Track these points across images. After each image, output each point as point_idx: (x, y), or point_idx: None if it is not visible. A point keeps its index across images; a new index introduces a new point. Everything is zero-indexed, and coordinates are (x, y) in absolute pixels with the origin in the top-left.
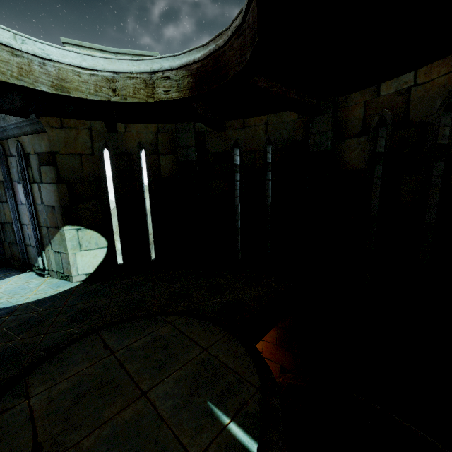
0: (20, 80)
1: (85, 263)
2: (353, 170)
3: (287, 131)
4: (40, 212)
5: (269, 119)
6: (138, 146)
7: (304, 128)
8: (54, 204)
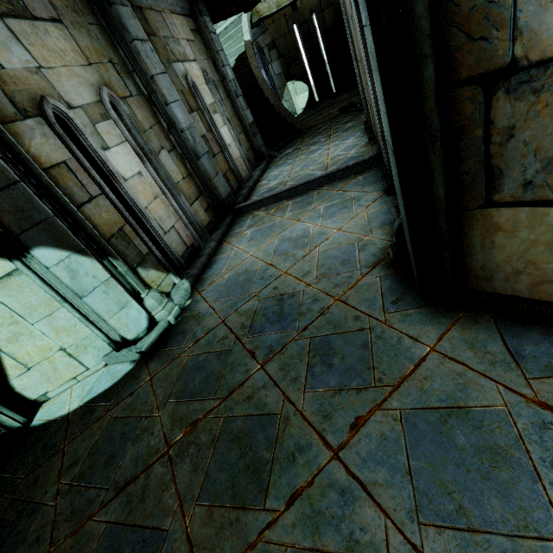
0: (269, 12)
1: (300, 102)
2: None
3: None
4: (275, 81)
5: None
6: (310, 12)
7: None
8: (280, 72)
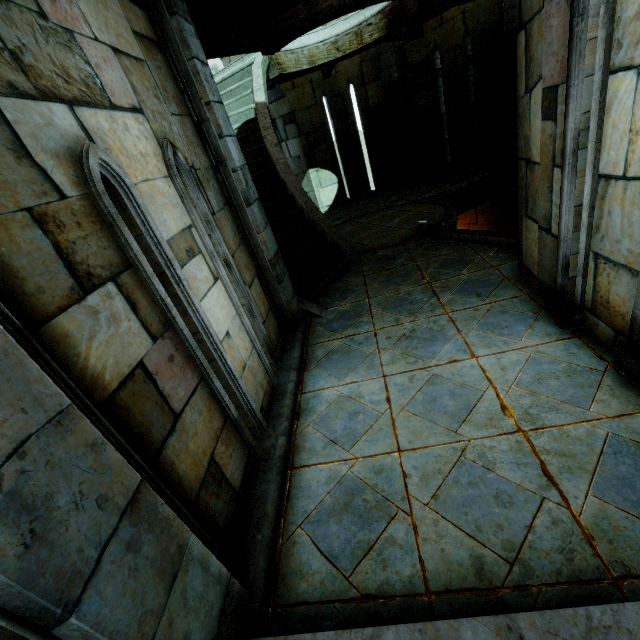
0: (296, 68)
1: (326, 197)
2: None
3: (484, 14)
4: (290, 164)
5: (466, 5)
6: (348, 83)
7: (499, 6)
8: (299, 154)
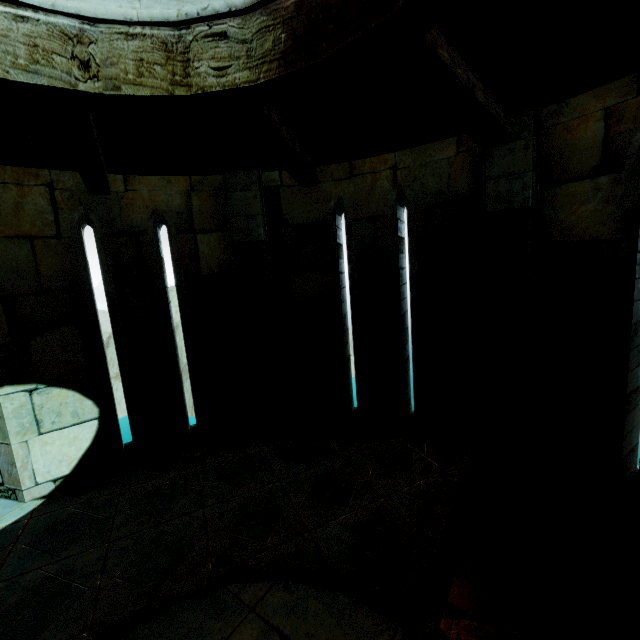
0: None
1: (52, 457)
2: (584, 241)
3: (435, 179)
4: None
5: (399, 158)
6: (154, 218)
7: (470, 171)
8: None
